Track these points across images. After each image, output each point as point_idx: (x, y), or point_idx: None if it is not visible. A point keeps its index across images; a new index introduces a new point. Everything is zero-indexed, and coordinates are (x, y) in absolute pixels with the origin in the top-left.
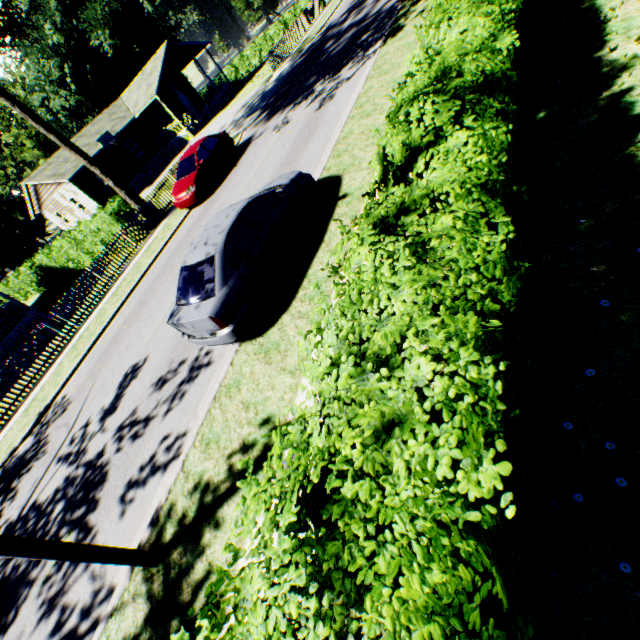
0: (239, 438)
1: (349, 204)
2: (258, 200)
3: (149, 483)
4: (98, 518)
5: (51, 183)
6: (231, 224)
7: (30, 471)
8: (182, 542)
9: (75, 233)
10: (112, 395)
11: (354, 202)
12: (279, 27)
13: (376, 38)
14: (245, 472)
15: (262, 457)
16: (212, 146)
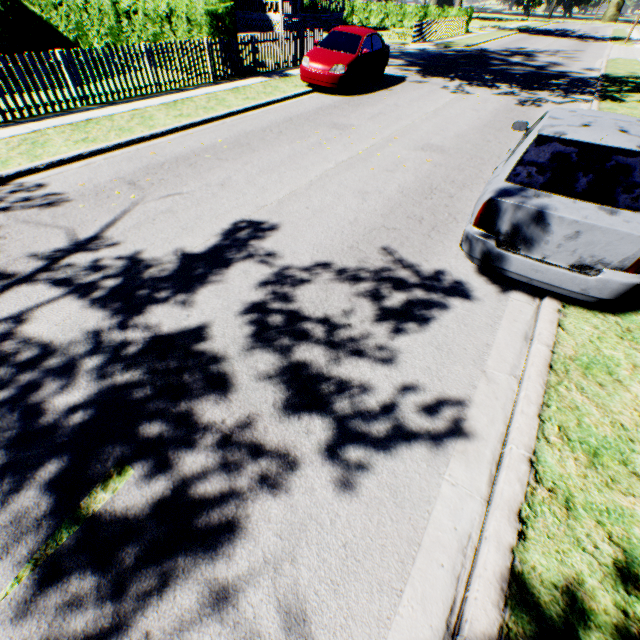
0: None
1: None
2: None
3: (400, 460)
4: (232, 475)
5: None
6: None
7: None
8: None
9: None
10: (204, 238)
11: None
12: (418, 12)
13: (576, 91)
14: None
15: None
16: (376, 47)
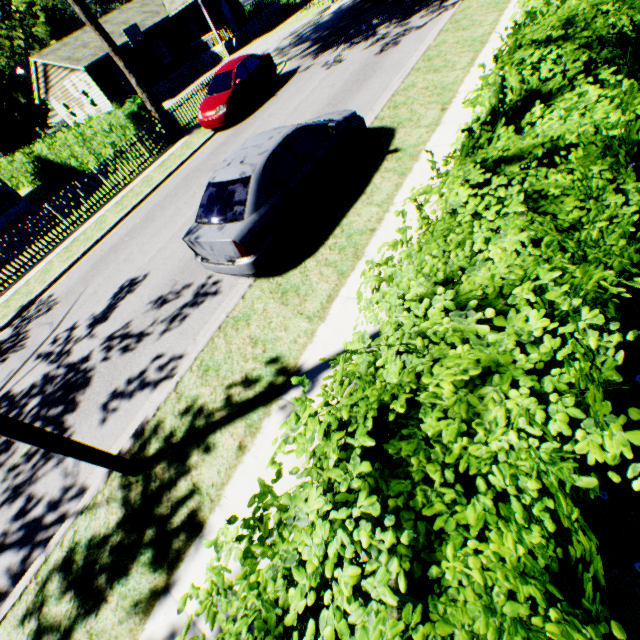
0: (242, 371)
1: (400, 160)
2: (307, 129)
3: (136, 397)
4: (76, 420)
5: (64, 67)
6: (274, 147)
7: (5, 361)
8: (166, 459)
9: (84, 128)
10: (104, 304)
11: (406, 159)
12: None
13: None
14: (244, 405)
15: (265, 394)
16: (253, 67)
